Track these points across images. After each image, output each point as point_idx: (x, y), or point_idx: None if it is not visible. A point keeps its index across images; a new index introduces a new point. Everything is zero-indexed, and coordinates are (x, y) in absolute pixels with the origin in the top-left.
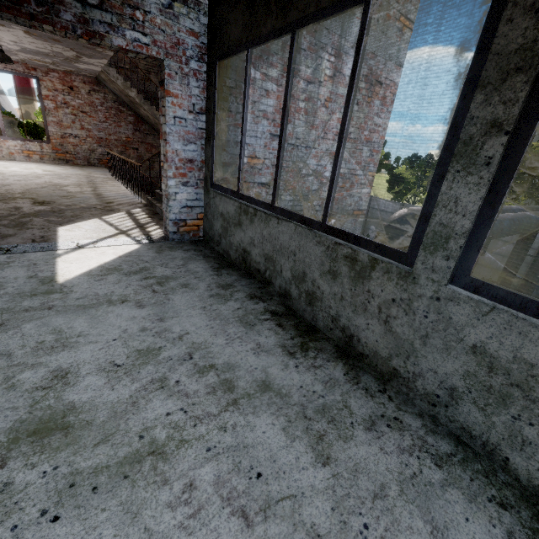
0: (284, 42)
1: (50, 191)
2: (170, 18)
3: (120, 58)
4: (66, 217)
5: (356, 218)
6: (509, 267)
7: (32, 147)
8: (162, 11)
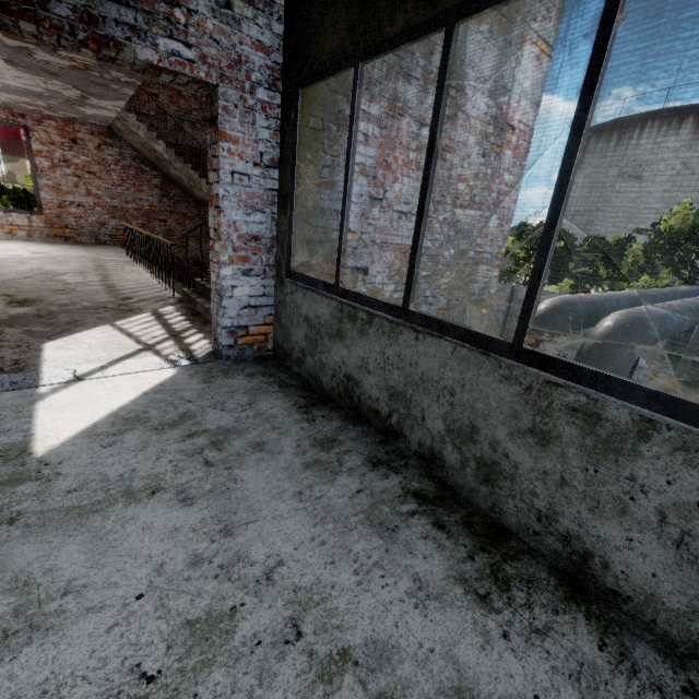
0: (390, 67)
1: (38, 283)
2: (228, 22)
3: (143, 102)
4: (59, 325)
5: (480, 312)
6: (664, 366)
7: (16, 220)
8: (216, 11)
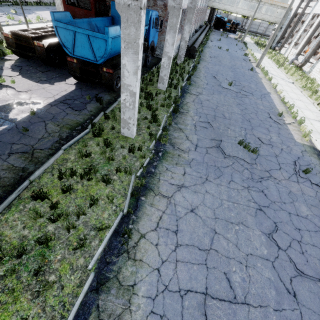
0: None
1: None
2: None
3: None
4: None
5: None
6: (211, 15)
7: None
8: None
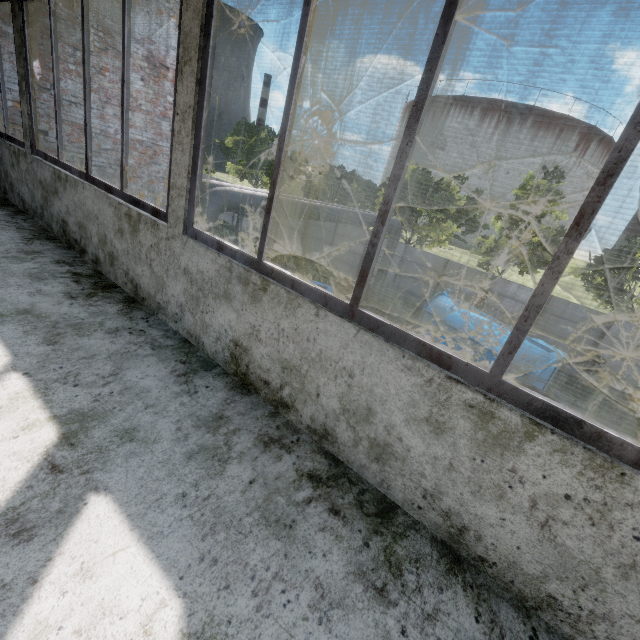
0: (37, 8)
1: None
2: None
3: None
4: None
5: None
6: None
7: None
8: None
